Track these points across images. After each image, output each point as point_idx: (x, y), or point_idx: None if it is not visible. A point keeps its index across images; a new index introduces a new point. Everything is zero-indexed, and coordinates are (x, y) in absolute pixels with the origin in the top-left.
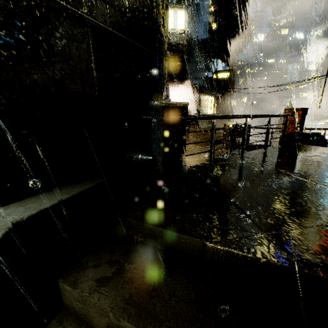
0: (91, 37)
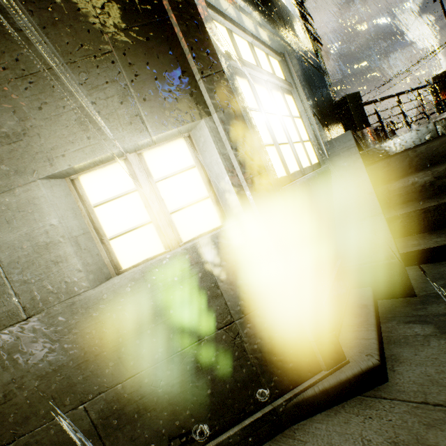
0: (312, 70)
